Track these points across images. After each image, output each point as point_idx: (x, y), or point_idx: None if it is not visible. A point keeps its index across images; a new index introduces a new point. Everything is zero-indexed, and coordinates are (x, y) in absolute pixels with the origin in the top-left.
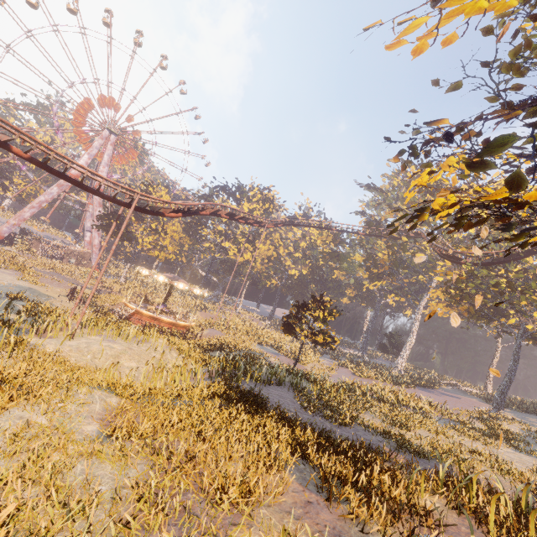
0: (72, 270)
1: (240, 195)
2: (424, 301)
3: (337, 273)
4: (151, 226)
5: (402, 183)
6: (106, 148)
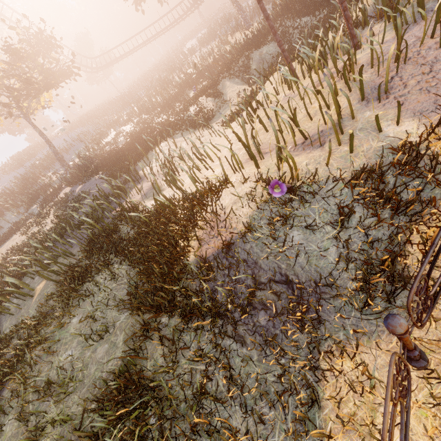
0: None
1: None
2: None
3: None
4: None
5: None
6: None
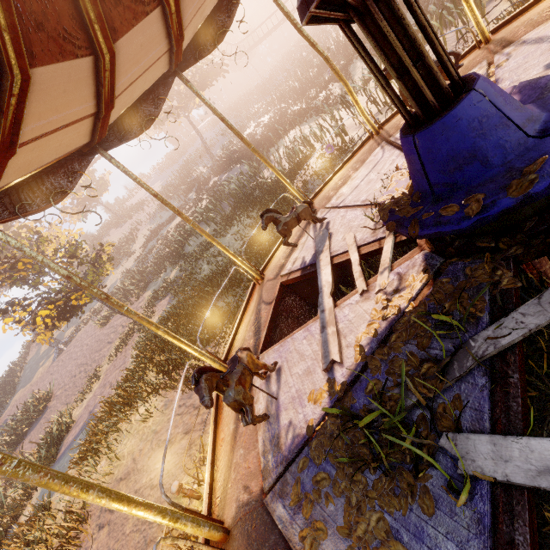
0: None
1: None
2: None
3: None
4: None
5: None
6: None
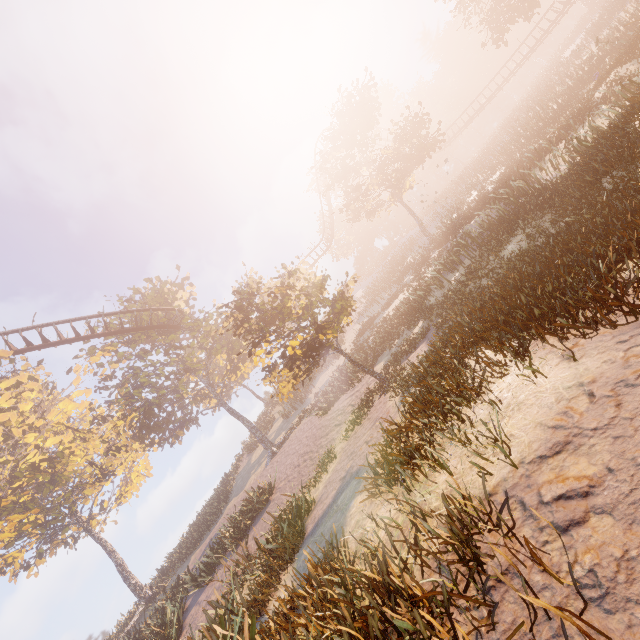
0: None
1: None
2: None
3: None
4: None
5: None
6: None
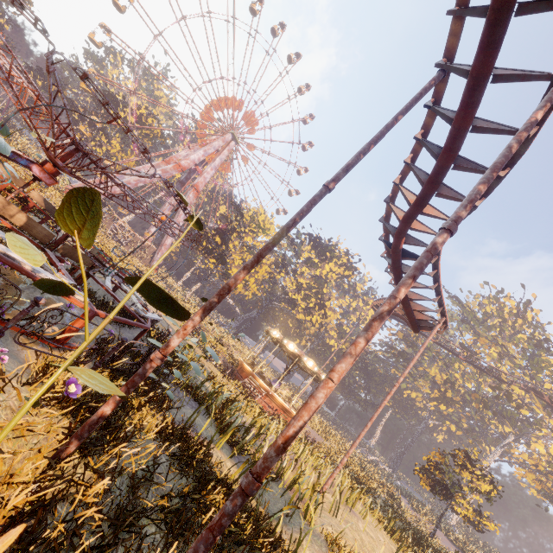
0: (141, 268)
1: (330, 253)
2: (498, 454)
3: (393, 371)
4: (247, 256)
5: (496, 312)
6: (221, 151)
